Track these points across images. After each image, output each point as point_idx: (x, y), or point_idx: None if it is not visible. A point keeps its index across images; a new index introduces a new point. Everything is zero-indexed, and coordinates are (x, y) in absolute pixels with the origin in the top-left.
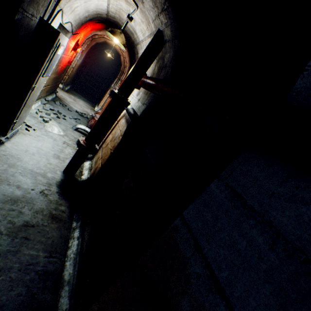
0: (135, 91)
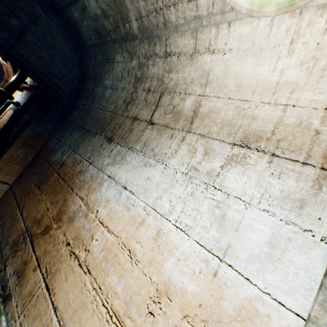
0: (20, 94)
